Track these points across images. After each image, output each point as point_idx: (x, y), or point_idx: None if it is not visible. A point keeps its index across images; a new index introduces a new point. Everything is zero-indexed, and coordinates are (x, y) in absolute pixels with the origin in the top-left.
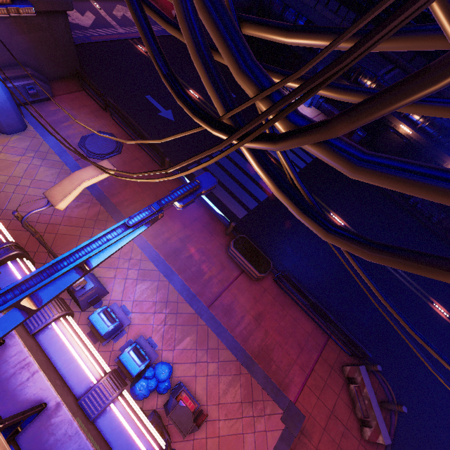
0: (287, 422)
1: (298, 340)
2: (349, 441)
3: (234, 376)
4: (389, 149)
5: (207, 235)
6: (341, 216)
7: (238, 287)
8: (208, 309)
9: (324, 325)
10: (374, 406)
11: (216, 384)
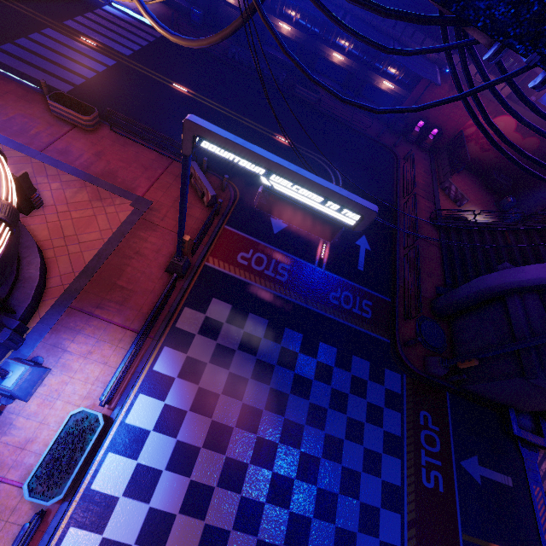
0: (136, 206)
1: (142, 164)
2: (194, 210)
3: (80, 188)
4: None
5: (25, 104)
6: (185, 86)
7: (71, 137)
8: (41, 153)
9: (163, 149)
10: (202, 179)
11: (62, 194)
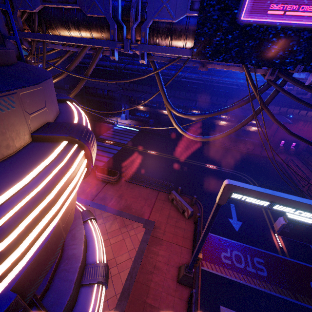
0: (146, 227)
1: (144, 197)
2: (180, 222)
3: (113, 220)
4: (167, 122)
5: None
6: (154, 151)
7: (106, 189)
8: (92, 201)
9: (153, 186)
10: (182, 201)
11: (104, 226)
